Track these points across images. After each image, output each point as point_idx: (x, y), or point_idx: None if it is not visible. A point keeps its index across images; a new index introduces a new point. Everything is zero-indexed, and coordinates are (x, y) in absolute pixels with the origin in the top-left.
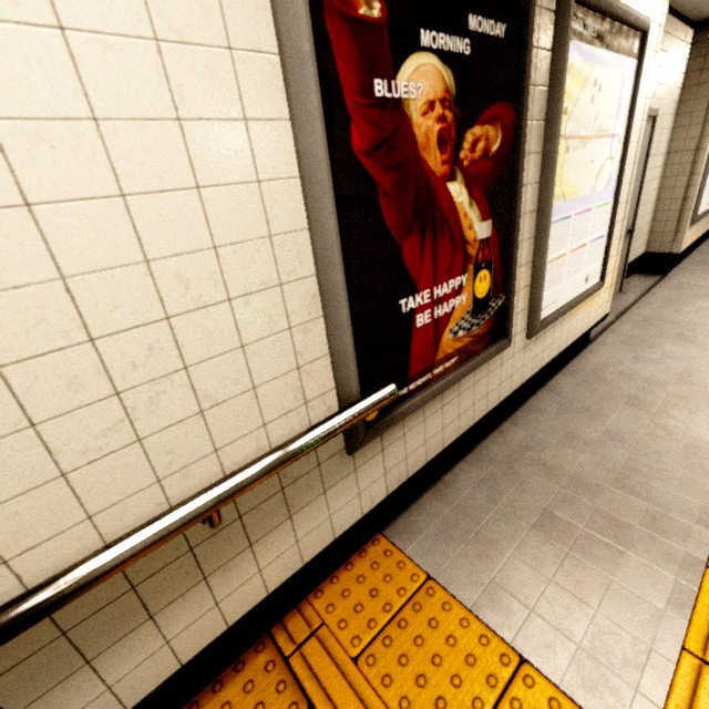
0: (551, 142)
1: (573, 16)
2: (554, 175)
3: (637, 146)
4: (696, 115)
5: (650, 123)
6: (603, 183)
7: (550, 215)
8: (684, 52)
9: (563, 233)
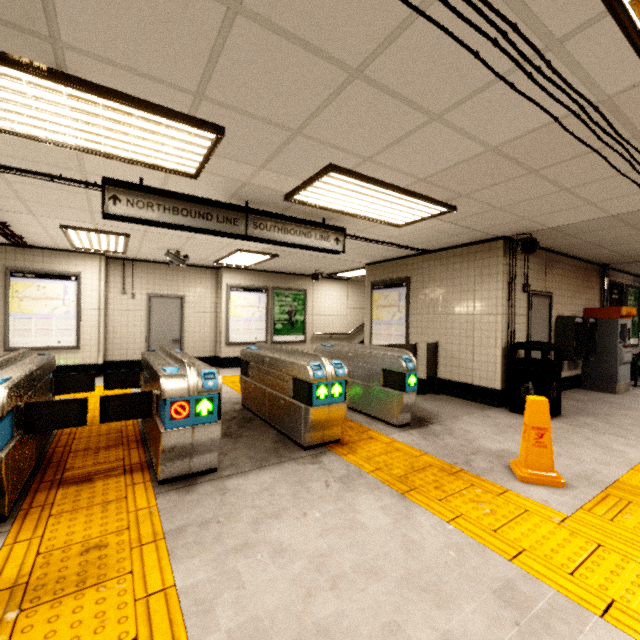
0: (6, 298)
1: (15, 274)
2: (8, 306)
3: (100, 304)
4: (219, 299)
5: (179, 299)
6: (62, 312)
7: (8, 315)
8: (211, 277)
9: (27, 322)
